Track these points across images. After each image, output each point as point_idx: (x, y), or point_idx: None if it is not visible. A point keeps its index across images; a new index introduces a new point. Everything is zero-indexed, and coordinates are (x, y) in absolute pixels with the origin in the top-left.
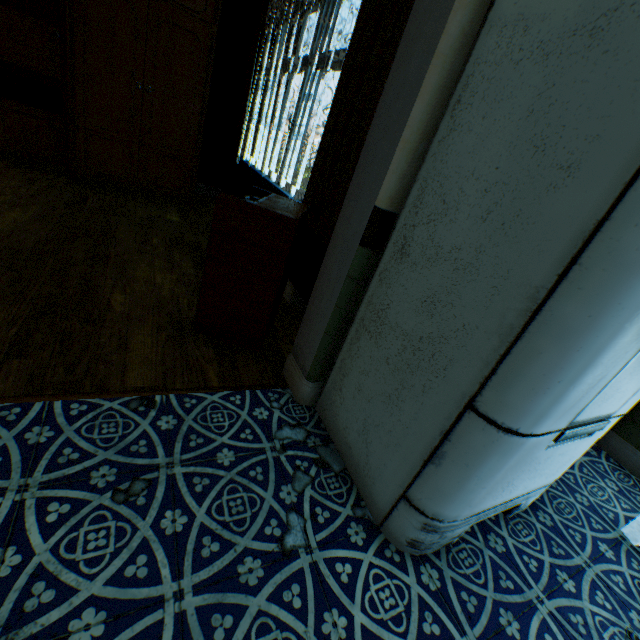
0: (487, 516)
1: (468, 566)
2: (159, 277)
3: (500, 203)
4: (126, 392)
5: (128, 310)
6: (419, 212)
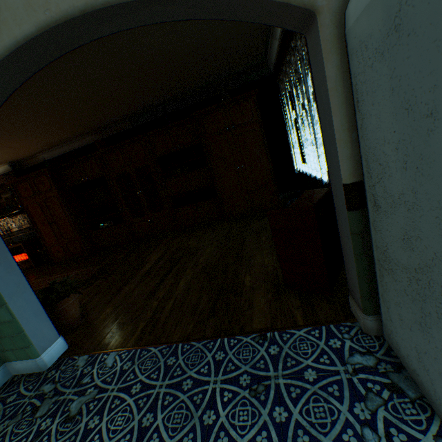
0: None
1: None
2: (265, 260)
3: (407, 154)
4: (252, 331)
5: (252, 284)
6: (371, 175)
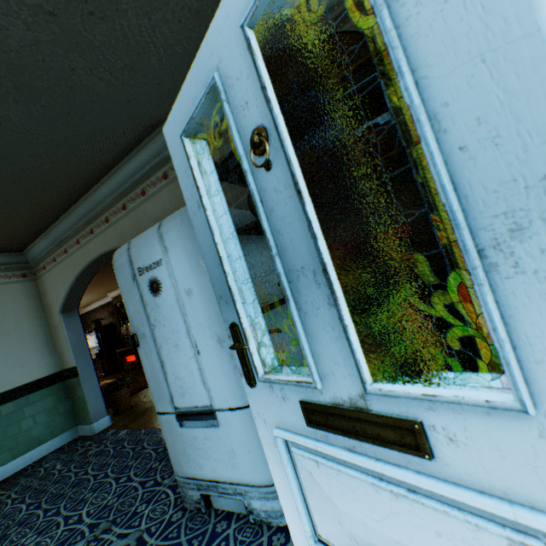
0: (209, 492)
1: (194, 523)
2: None
3: None
4: None
5: None
6: None
